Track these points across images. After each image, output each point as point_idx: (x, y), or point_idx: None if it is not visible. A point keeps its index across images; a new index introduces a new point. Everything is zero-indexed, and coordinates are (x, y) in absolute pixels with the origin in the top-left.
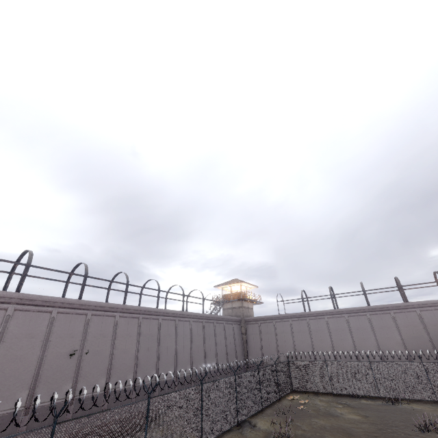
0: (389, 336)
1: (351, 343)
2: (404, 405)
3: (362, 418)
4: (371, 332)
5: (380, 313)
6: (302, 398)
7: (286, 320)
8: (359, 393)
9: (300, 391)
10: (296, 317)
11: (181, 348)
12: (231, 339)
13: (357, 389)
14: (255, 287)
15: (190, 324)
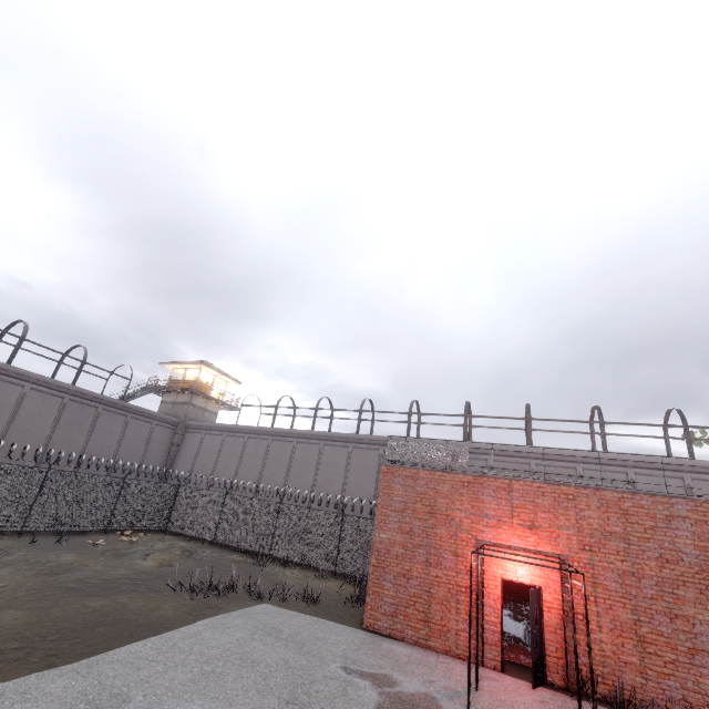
0: (363, 482)
1: (311, 484)
2: (279, 569)
3: (154, 566)
4: (342, 473)
5: (368, 447)
6: (151, 538)
7: (242, 436)
8: (247, 546)
9: (180, 534)
10: (256, 434)
11: None
12: (138, 445)
13: (246, 541)
14: (234, 381)
15: (23, 391)
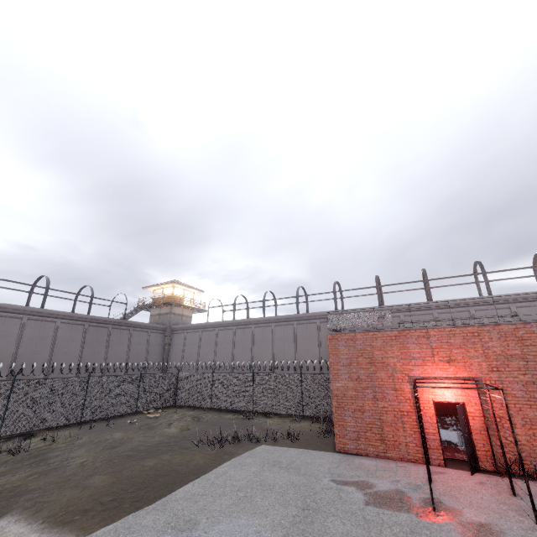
0: (309, 348)
1: (270, 355)
2: (263, 419)
3: (177, 432)
4: (292, 344)
5: (307, 322)
6: (168, 413)
7: (213, 329)
8: (235, 407)
9: (185, 406)
10: (224, 326)
11: (27, 353)
12: (142, 349)
13: (234, 404)
14: (199, 291)
15: (56, 325)
